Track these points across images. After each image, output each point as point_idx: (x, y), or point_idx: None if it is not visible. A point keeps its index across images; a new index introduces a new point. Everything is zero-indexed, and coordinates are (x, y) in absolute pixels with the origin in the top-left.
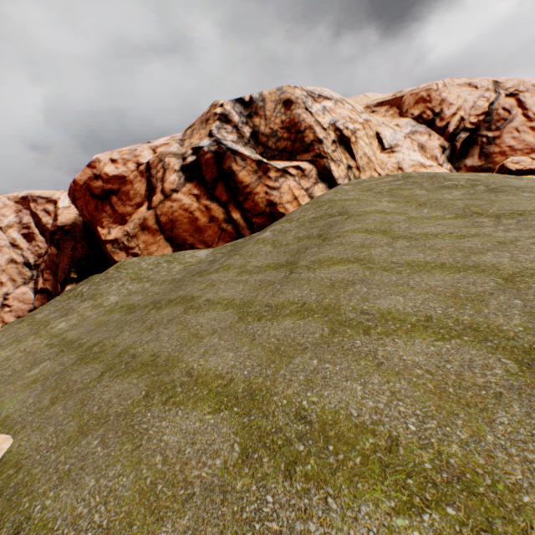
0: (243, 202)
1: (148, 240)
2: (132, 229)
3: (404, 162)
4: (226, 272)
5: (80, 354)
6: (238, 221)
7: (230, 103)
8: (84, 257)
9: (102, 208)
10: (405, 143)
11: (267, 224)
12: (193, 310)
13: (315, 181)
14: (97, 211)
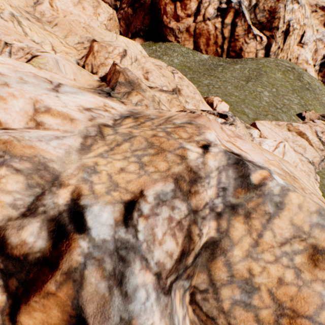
0: (231, 42)
1: (186, 38)
2: (182, 28)
3: (301, 56)
4: (226, 74)
5: (190, 78)
6: (224, 50)
7: None
8: (147, 26)
9: (170, 6)
10: (311, 45)
11: (234, 58)
12: (222, 81)
13: (262, 48)
14: (167, 5)
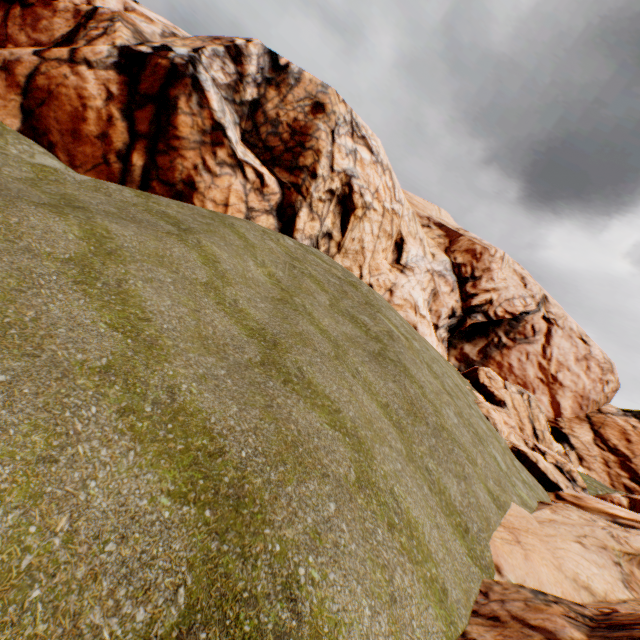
0: (161, 153)
1: None
2: None
3: (401, 289)
4: None
5: None
6: (135, 168)
7: (261, 48)
8: None
9: None
10: (423, 275)
11: None
12: None
13: (269, 210)
14: None
